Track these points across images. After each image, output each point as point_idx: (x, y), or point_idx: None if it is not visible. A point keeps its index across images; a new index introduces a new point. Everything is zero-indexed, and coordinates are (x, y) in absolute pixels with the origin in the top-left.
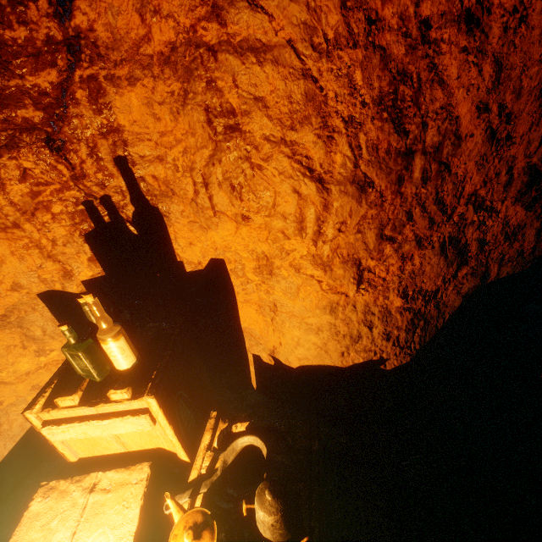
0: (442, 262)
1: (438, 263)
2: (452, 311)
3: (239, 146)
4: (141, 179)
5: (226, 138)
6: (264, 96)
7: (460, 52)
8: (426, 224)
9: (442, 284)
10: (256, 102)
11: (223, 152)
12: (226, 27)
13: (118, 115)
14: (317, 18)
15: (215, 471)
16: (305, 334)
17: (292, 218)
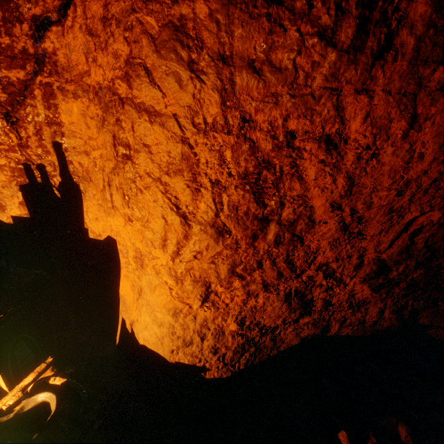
0: (285, 307)
1: (280, 307)
2: (288, 347)
3: (130, 170)
4: (71, 162)
5: (123, 161)
6: (150, 145)
7: (319, 162)
8: (275, 275)
9: (282, 324)
10: (144, 147)
11: (120, 169)
12: (132, 90)
13: (62, 115)
14: (200, 105)
15: (12, 412)
16: (152, 322)
17: (159, 235)
